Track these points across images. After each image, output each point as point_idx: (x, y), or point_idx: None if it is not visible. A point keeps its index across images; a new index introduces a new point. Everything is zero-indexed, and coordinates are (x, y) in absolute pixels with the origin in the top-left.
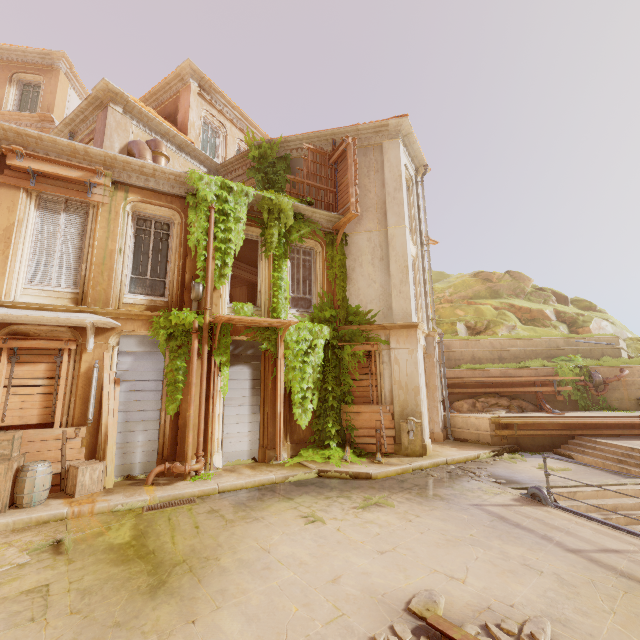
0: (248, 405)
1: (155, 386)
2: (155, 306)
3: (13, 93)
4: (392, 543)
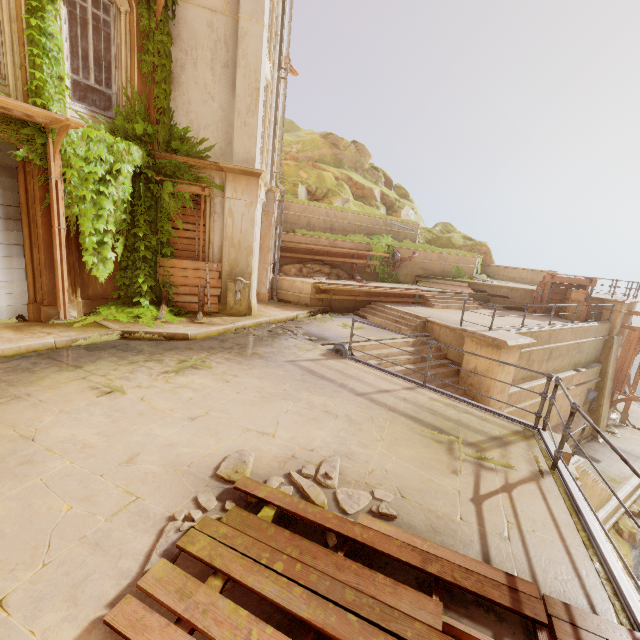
0: None
1: None
2: None
3: None
4: (206, 407)
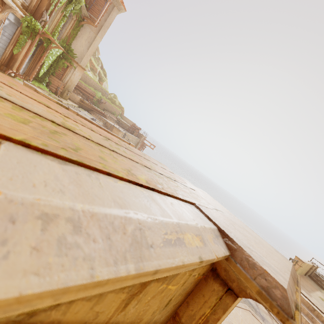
0: (28, 59)
1: (9, 37)
2: (24, 5)
3: None
4: None
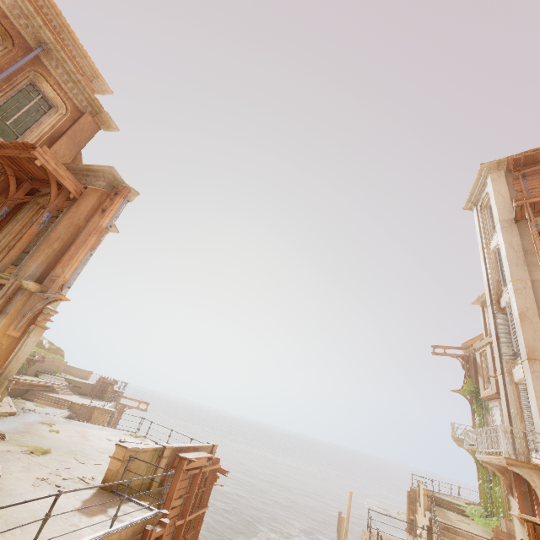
0: None
1: None
2: None
3: None
4: (83, 434)
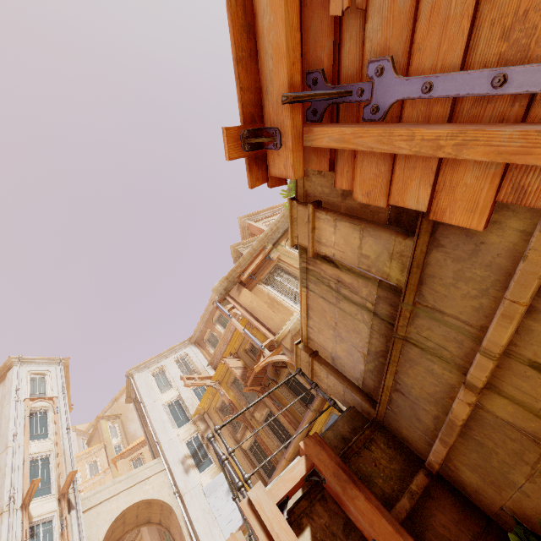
0: None
1: None
2: None
3: (219, 327)
4: None
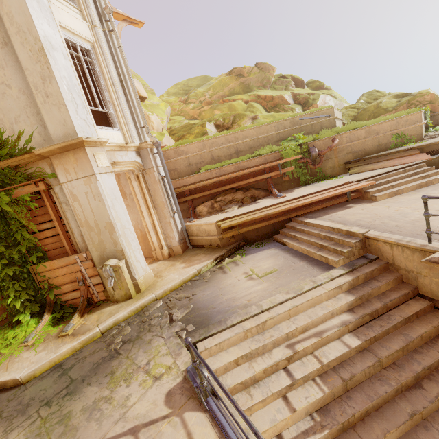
0: None
1: None
2: None
3: None
4: None
